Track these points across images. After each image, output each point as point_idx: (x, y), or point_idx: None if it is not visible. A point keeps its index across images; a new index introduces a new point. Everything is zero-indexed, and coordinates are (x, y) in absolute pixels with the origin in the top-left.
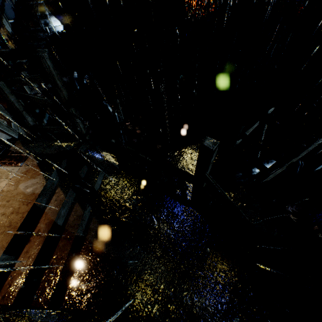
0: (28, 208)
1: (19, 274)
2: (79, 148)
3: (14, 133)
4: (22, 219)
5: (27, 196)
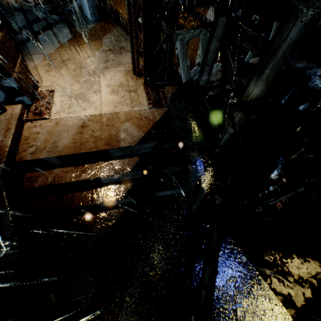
0: (101, 148)
1: (47, 178)
2: (191, 153)
3: (187, 76)
4: (89, 150)
5: (115, 138)
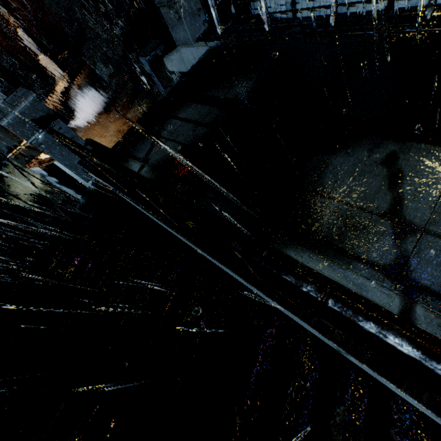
0: None
1: None
2: None
3: None
4: None
5: None
